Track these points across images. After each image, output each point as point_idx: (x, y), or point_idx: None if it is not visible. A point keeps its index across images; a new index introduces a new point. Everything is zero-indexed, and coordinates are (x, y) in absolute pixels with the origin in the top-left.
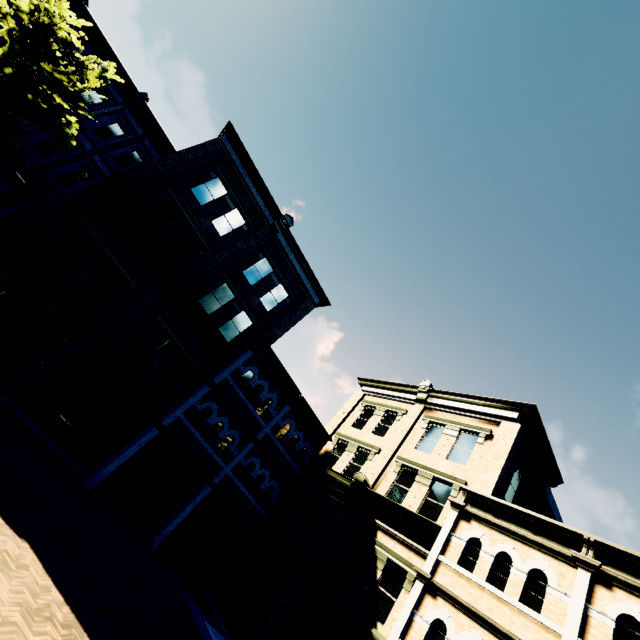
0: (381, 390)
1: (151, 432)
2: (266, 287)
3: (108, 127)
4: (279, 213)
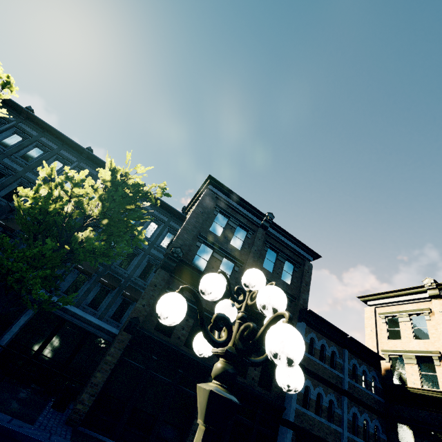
0: (387, 299)
1: (288, 435)
2: (280, 268)
3: None
4: (262, 214)
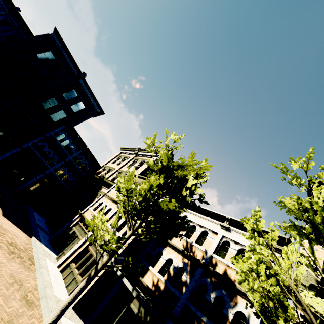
0: (126, 151)
1: (16, 149)
2: (74, 102)
3: (1, 21)
4: (80, 71)
